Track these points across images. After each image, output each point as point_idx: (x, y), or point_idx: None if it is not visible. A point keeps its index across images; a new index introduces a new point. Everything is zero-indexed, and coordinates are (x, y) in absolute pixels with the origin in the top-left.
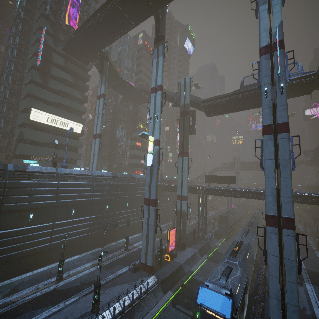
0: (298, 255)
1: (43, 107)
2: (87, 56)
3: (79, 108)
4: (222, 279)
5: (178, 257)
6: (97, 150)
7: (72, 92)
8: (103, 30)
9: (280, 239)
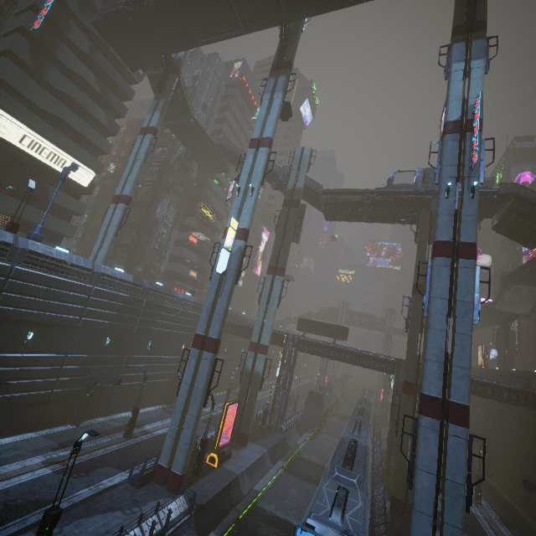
0: (469, 476)
1: (20, 112)
2: (140, 54)
3: (98, 142)
4: (336, 514)
5: (231, 460)
6: (115, 225)
7: (91, 108)
8: (185, 17)
9: (440, 442)
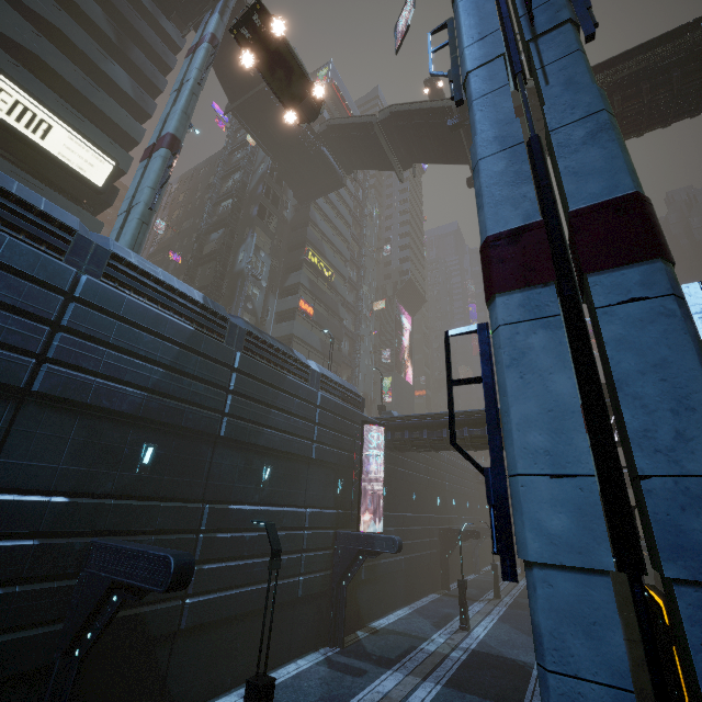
0: None
1: None
2: None
3: (117, 118)
4: None
5: None
6: (148, 186)
7: (99, 59)
8: None
9: None
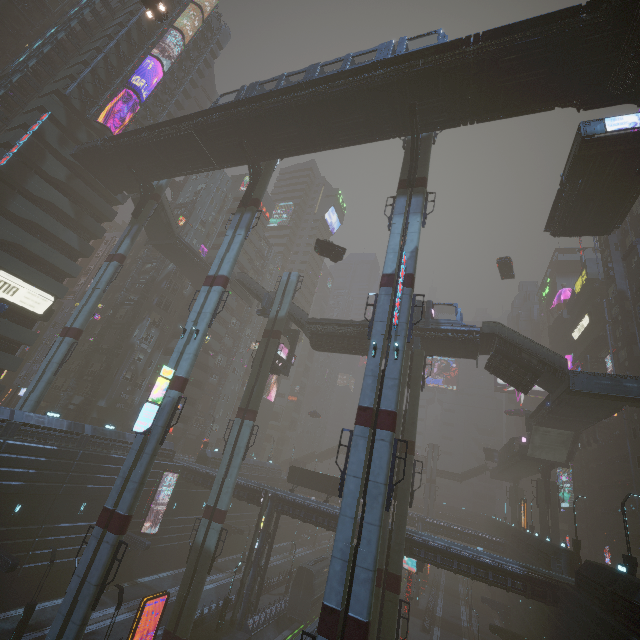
0: None
1: None
2: (122, 181)
3: (64, 266)
4: None
5: None
6: (56, 362)
7: (60, 232)
8: (160, 154)
9: None
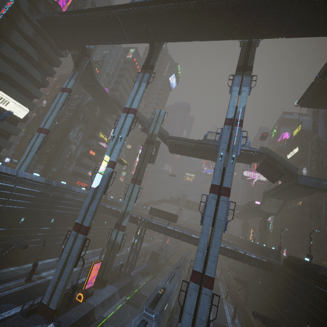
0: (209, 316)
1: None
2: (67, 42)
3: (33, 91)
4: None
5: (93, 297)
6: (37, 147)
7: (30, 70)
8: (94, 28)
9: (198, 296)
